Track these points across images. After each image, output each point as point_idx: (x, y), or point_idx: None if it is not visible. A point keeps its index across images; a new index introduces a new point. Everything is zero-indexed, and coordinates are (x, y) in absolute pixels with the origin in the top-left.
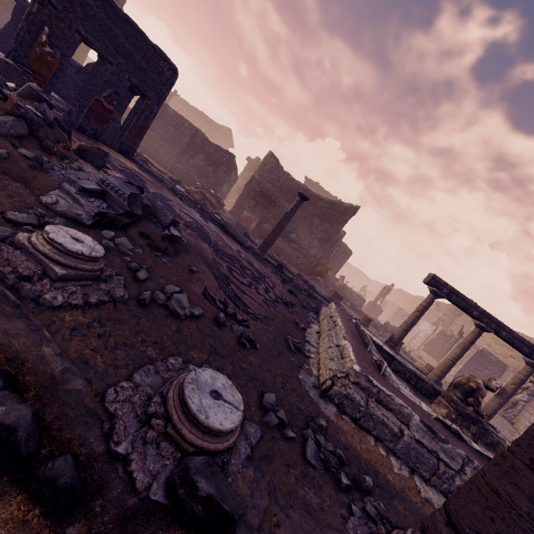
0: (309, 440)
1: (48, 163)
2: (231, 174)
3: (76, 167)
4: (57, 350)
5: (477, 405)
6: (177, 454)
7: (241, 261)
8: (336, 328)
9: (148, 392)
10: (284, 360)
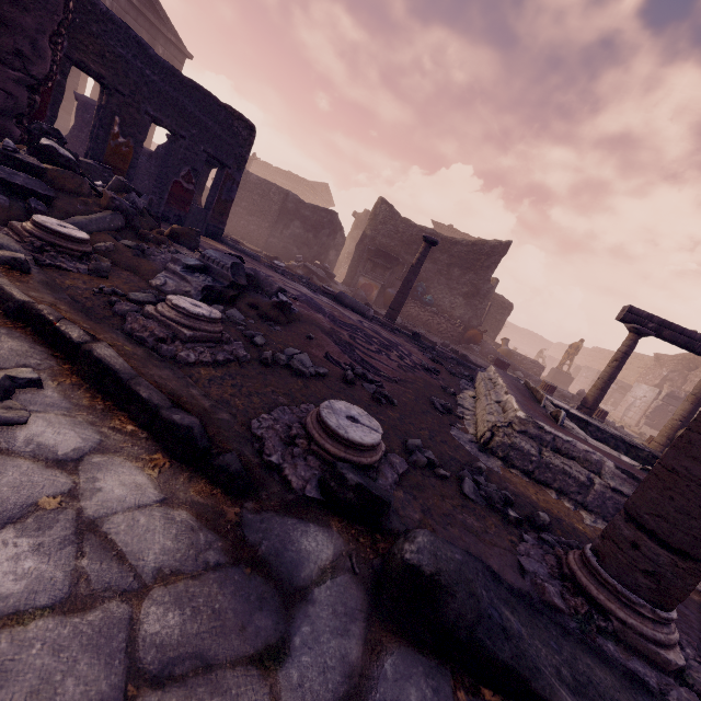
0: (465, 479)
1: (149, 249)
2: (336, 237)
3: (173, 250)
4: (202, 392)
5: None
6: (324, 467)
7: (365, 330)
8: (496, 387)
9: (287, 423)
10: (430, 418)
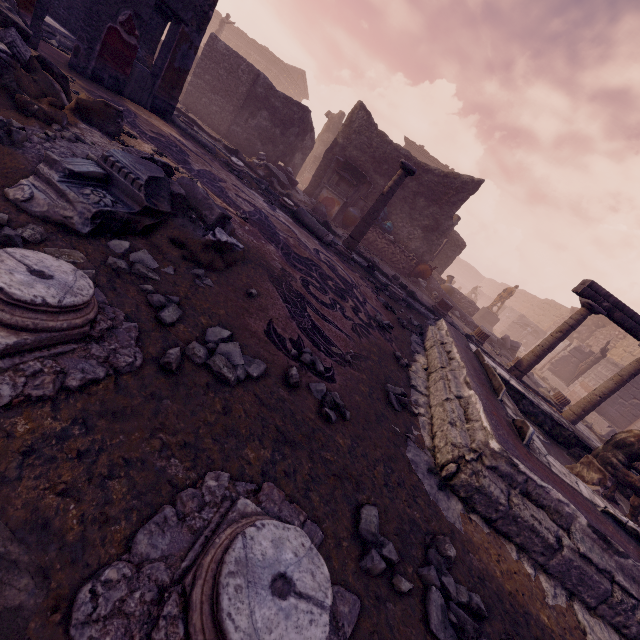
0: (432, 590)
1: (20, 130)
2: (305, 138)
3: (70, 136)
4: None
5: None
6: None
7: (320, 267)
8: (452, 364)
9: (158, 580)
10: (384, 430)
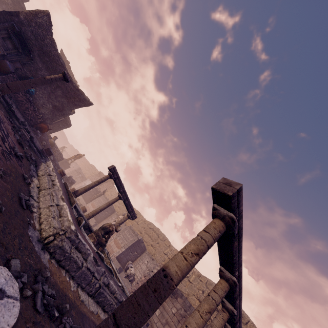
0: (39, 292)
1: None
2: None
3: None
4: None
5: (108, 238)
6: None
7: None
8: (55, 188)
9: None
10: (19, 219)
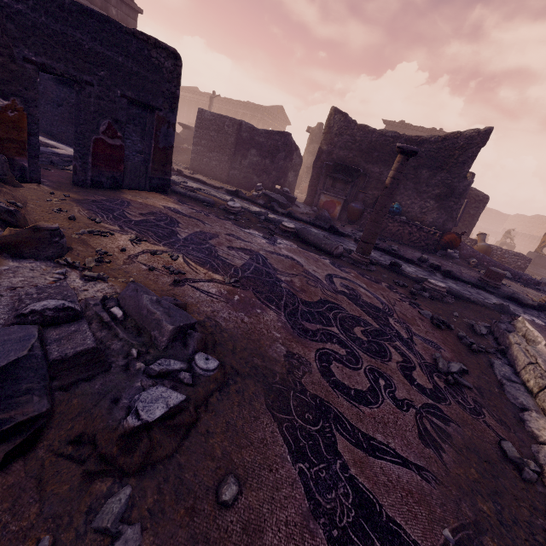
0: None
1: None
2: (293, 158)
3: None
4: None
5: None
6: None
7: (339, 305)
8: None
9: None
10: None
